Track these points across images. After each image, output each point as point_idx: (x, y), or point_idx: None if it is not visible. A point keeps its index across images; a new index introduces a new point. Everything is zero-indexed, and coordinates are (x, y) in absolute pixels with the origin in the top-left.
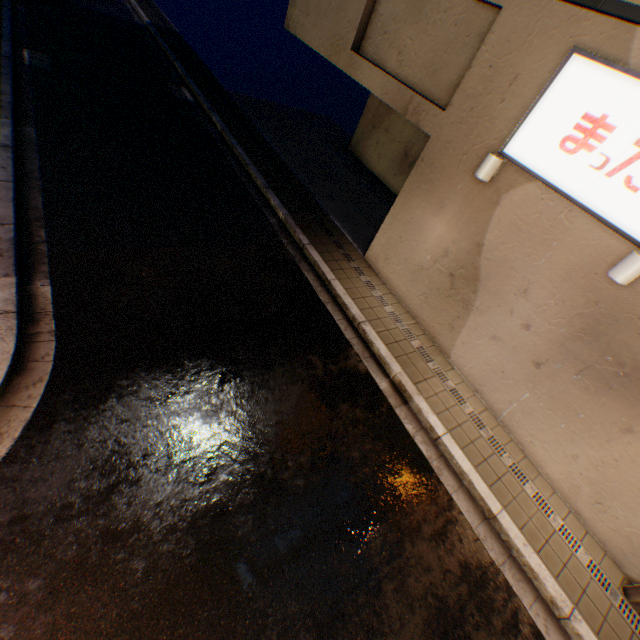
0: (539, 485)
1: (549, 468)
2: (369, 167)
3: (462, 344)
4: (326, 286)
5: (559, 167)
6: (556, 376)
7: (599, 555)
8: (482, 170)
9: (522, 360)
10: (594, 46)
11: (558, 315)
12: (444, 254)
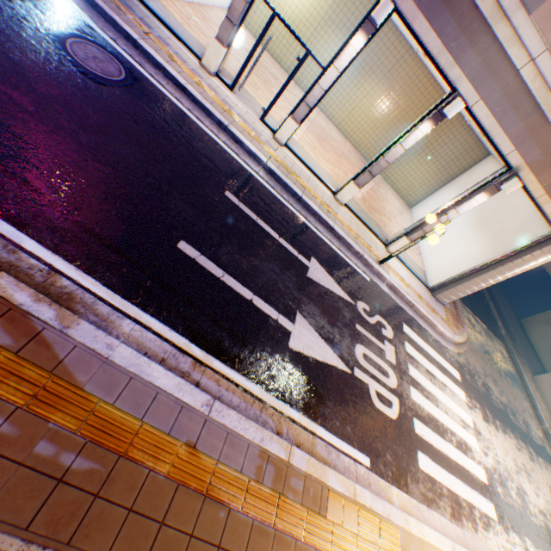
0: None
1: None
2: (529, 336)
3: None
4: (517, 373)
5: None
6: None
7: None
8: None
9: None
10: None
11: None
12: None
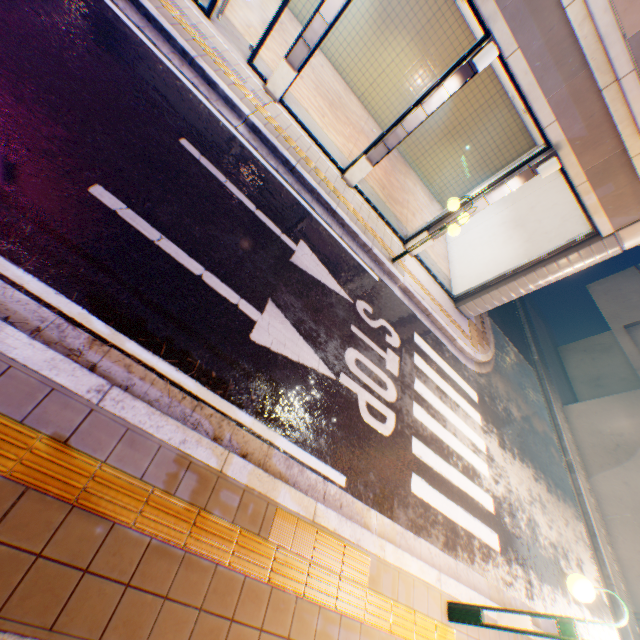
0: (611, 552)
1: (620, 551)
2: (565, 366)
3: (602, 476)
4: (546, 402)
5: None
6: None
7: (627, 595)
8: None
9: (635, 499)
10: None
11: None
12: (618, 434)
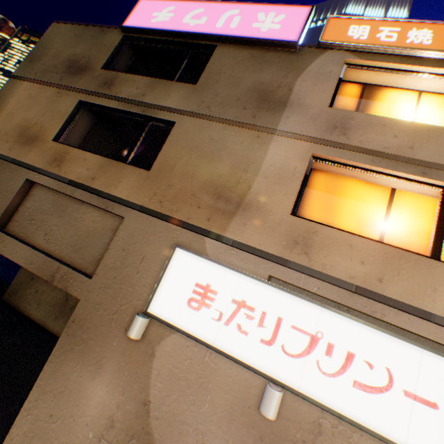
0: None
1: None
2: (28, 312)
3: None
4: None
5: (193, 320)
6: None
7: None
8: (134, 329)
9: None
10: (187, 243)
11: None
12: (111, 423)
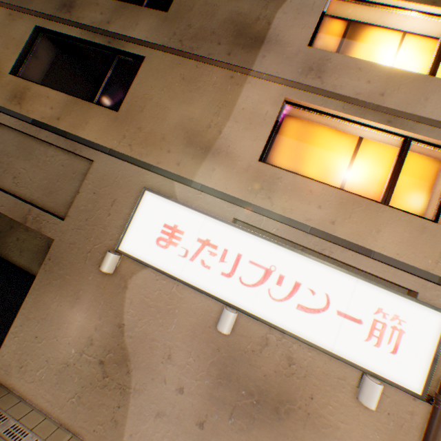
0: None
1: None
2: (12, 259)
3: (131, 436)
4: None
5: (161, 257)
6: (219, 427)
7: None
8: (106, 264)
9: (189, 425)
10: (157, 187)
11: (200, 368)
12: (90, 342)
